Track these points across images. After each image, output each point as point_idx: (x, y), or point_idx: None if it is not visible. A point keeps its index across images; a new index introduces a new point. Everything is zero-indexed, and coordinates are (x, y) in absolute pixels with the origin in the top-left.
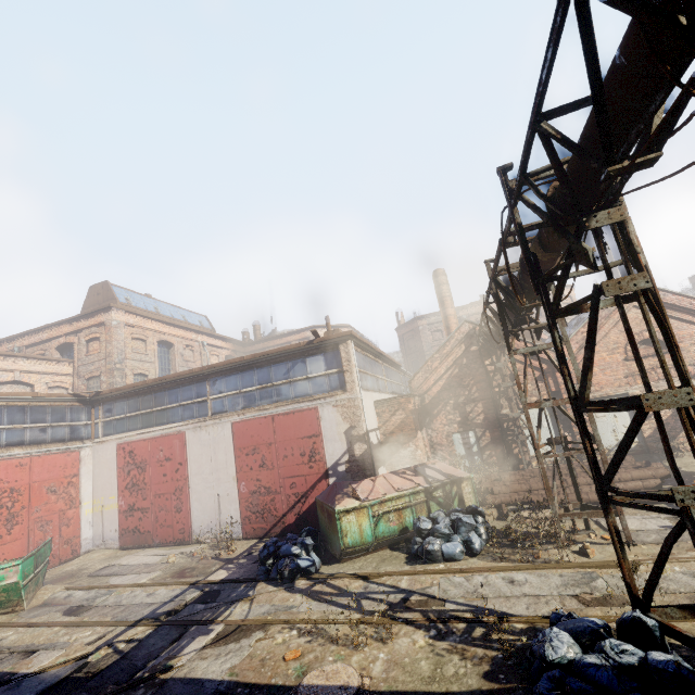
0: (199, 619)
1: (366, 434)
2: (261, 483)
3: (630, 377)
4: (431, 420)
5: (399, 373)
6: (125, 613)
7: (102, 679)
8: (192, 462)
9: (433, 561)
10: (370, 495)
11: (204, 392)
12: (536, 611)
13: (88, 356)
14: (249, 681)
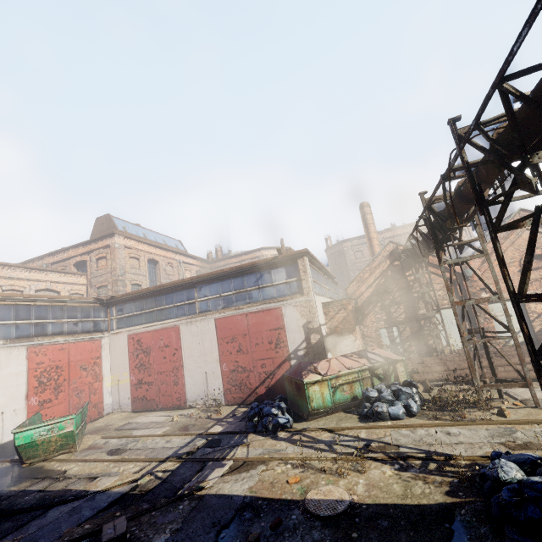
0: (212, 457)
1: (319, 328)
2: (238, 364)
3: None
4: (363, 319)
5: (333, 283)
6: (154, 453)
7: (154, 494)
8: (185, 348)
9: (382, 420)
10: (328, 372)
11: (193, 296)
12: (473, 453)
13: (98, 271)
14: (265, 496)
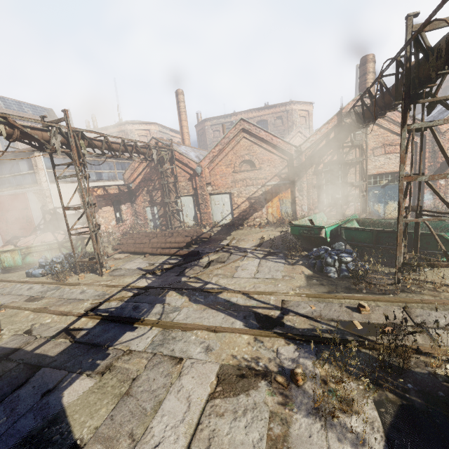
0: None
1: (53, 210)
2: (8, 231)
3: (233, 183)
4: (136, 199)
5: None
6: None
7: None
8: None
9: (28, 277)
10: (24, 244)
11: None
12: (6, 302)
13: None
14: None
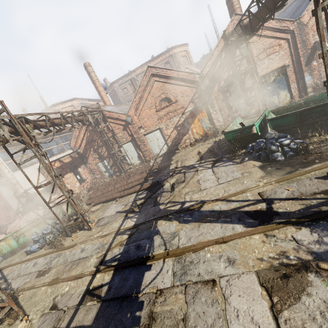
0: None
1: (24, 193)
2: None
3: (159, 120)
4: (87, 160)
5: None
6: None
7: None
8: None
9: (28, 254)
10: (12, 230)
11: None
12: (19, 285)
13: None
14: None
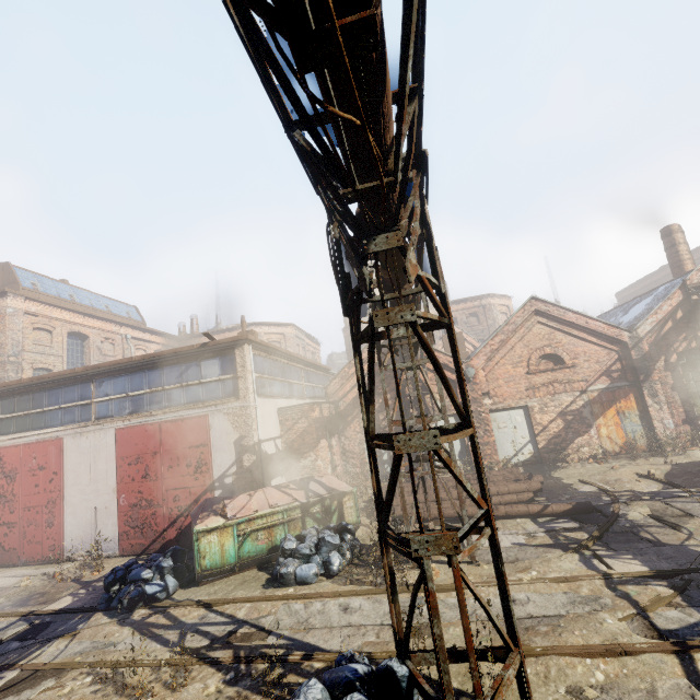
0: None
1: (257, 445)
2: (142, 496)
3: (530, 390)
4: (345, 427)
5: (328, 376)
6: None
7: None
8: (69, 471)
9: (285, 585)
10: (240, 513)
11: (88, 394)
12: (348, 645)
13: None
14: None
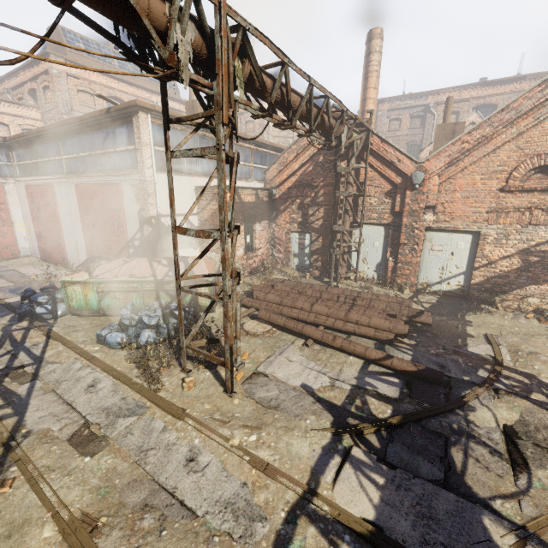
0: None
1: (155, 218)
2: (94, 239)
3: (494, 213)
4: (277, 215)
5: None
6: None
7: None
8: (60, 211)
9: (99, 342)
10: (103, 274)
11: (60, 151)
12: (37, 424)
13: (46, 104)
14: None
